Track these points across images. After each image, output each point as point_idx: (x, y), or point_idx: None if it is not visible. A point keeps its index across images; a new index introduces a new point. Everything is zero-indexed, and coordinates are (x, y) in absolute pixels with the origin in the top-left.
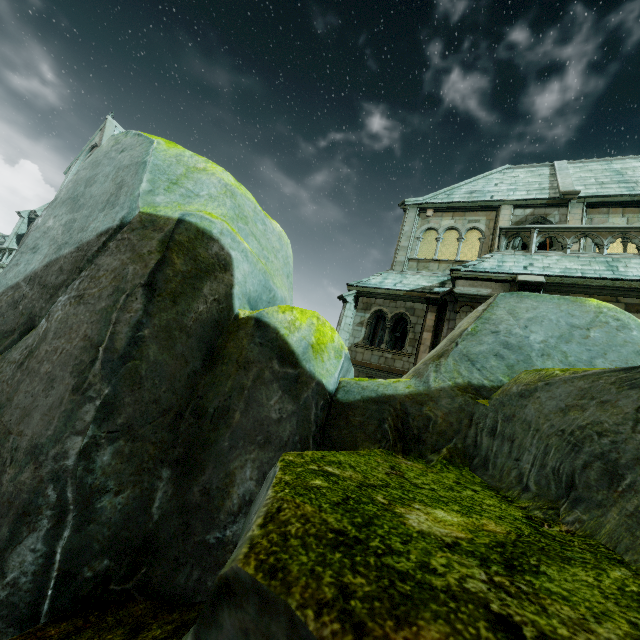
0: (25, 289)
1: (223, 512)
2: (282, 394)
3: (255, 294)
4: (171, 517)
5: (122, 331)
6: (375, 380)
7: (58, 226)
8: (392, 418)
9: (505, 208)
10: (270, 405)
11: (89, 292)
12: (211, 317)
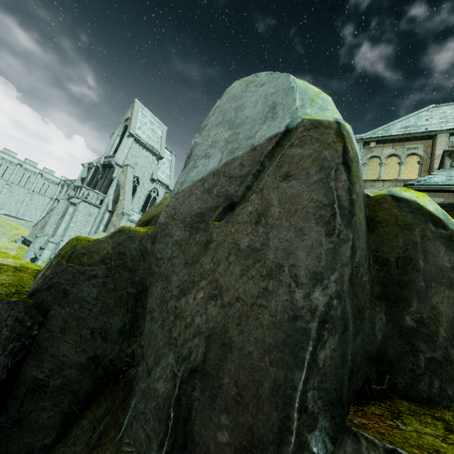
0: (212, 181)
1: (440, 336)
2: (445, 249)
3: None
4: (392, 338)
5: (342, 194)
6: None
7: (222, 139)
8: None
9: (441, 136)
10: (441, 256)
11: (294, 172)
12: (363, 193)
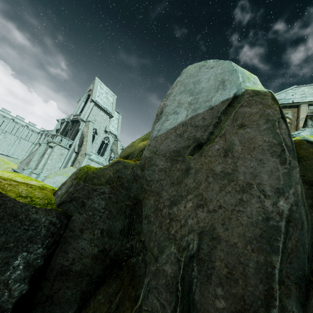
0: (182, 129)
1: None
2: None
3: None
4: None
5: (285, 137)
6: None
7: (186, 102)
8: None
9: (303, 106)
10: None
11: (247, 123)
12: None
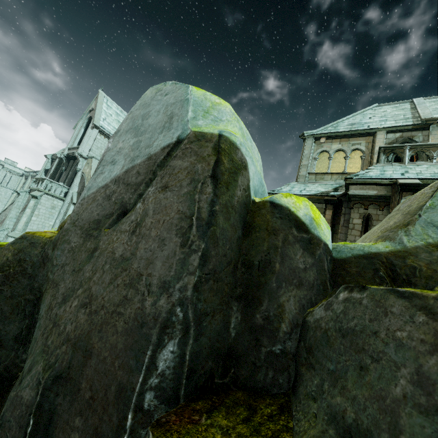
0: (113, 187)
1: (281, 331)
2: (303, 251)
3: (257, 187)
4: (243, 335)
5: (204, 207)
6: (357, 243)
7: (128, 146)
8: (383, 268)
9: (380, 133)
10: (297, 259)
11: (171, 183)
12: (243, 200)
